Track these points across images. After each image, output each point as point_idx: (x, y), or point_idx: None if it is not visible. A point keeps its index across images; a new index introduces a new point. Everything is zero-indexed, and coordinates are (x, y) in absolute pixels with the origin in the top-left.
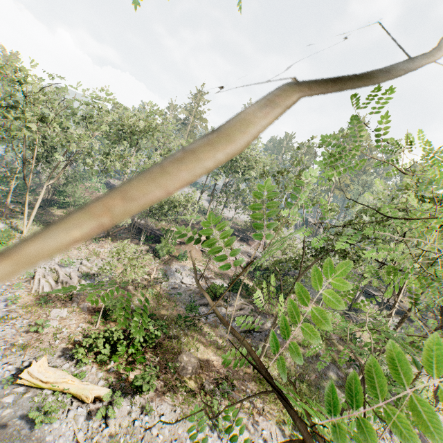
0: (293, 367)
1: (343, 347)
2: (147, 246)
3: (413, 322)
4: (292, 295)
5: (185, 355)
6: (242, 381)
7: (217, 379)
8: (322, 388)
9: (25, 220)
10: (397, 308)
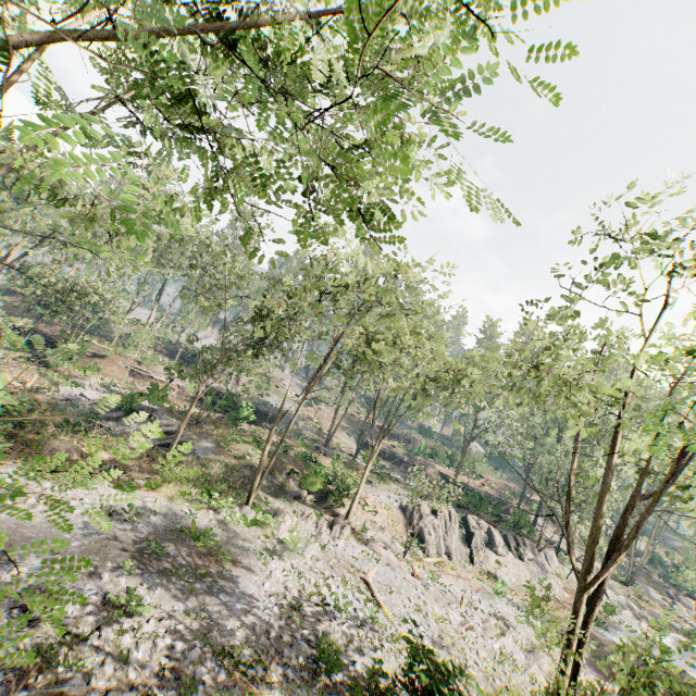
0: (219, 475)
1: (293, 465)
2: (29, 354)
3: (401, 466)
4: (253, 426)
5: (60, 442)
6: (139, 473)
7: (101, 466)
8: (247, 491)
9: None
10: (388, 453)
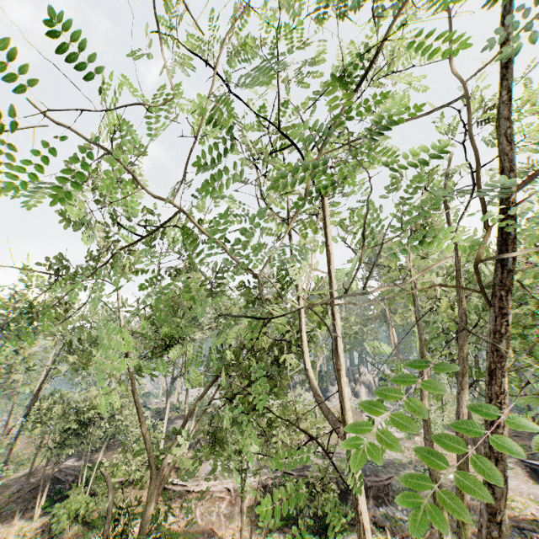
0: None
1: None
2: (49, 516)
3: None
4: (350, 538)
5: None
6: None
7: None
8: None
9: None
10: None
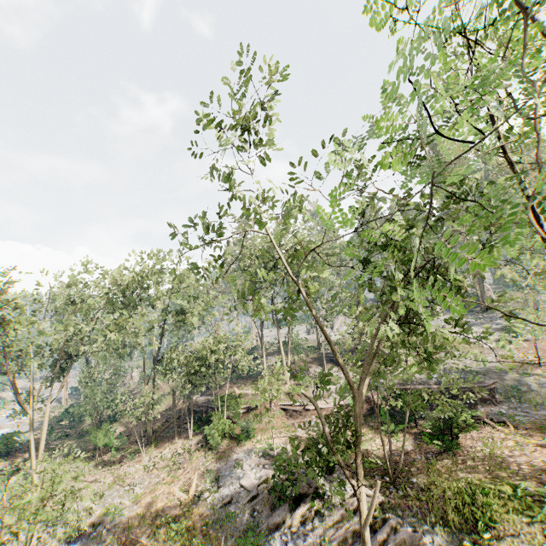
0: None
1: None
2: (200, 436)
3: None
4: (474, 434)
5: None
6: None
7: None
8: None
9: (33, 461)
10: None
